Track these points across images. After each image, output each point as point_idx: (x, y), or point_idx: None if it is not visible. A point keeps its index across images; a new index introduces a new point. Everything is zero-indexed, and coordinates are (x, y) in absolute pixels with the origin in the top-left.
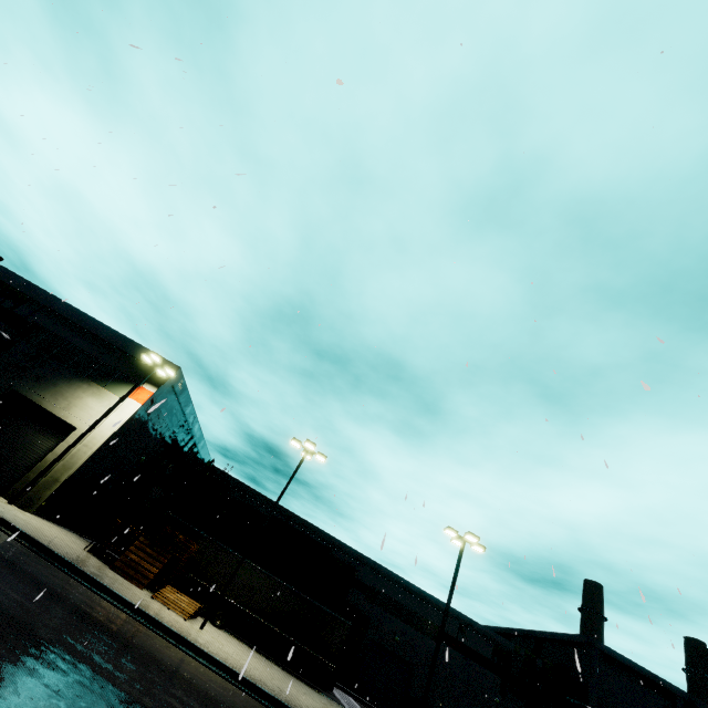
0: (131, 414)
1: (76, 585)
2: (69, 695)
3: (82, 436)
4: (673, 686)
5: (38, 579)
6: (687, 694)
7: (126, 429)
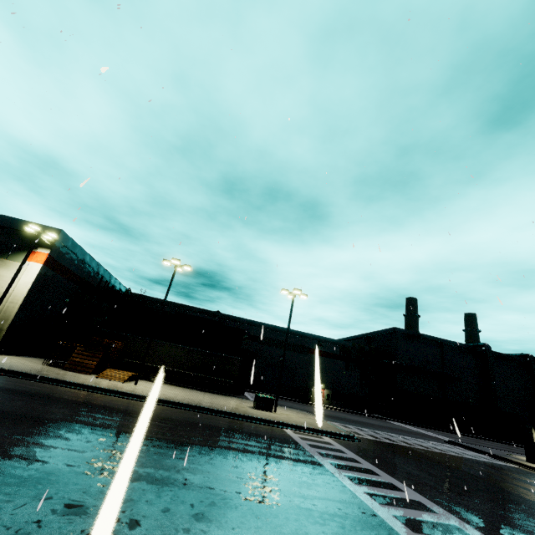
0: (36, 273)
1: (29, 383)
2: (0, 425)
3: (3, 297)
4: (441, 339)
5: None
6: (449, 341)
7: (39, 284)
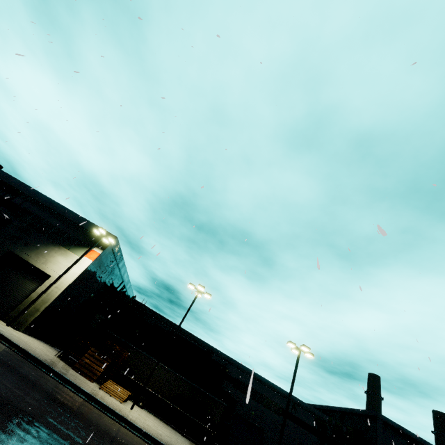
0: (85, 267)
1: (53, 381)
2: None
3: (55, 281)
4: (430, 444)
5: (29, 378)
6: None
7: (82, 277)
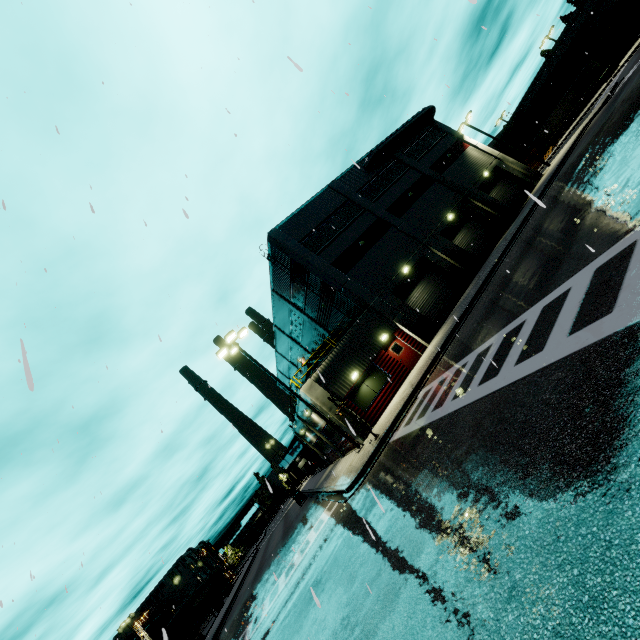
0: None
1: None
2: None
3: None
4: None
5: None
6: None
7: None
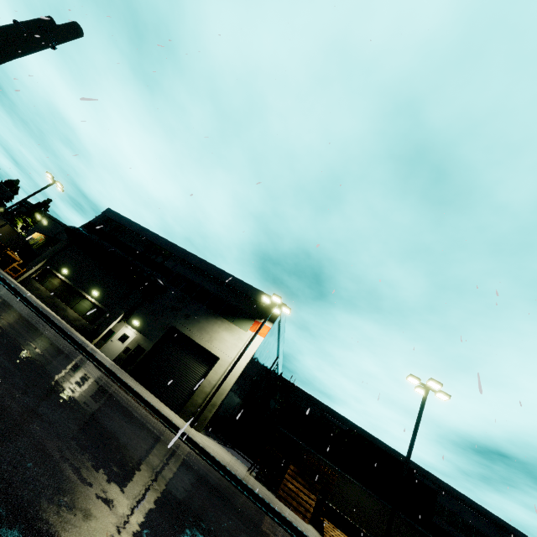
0: (257, 346)
1: None
2: None
3: (232, 368)
4: None
5: None
6: None
7: (253, 359)
